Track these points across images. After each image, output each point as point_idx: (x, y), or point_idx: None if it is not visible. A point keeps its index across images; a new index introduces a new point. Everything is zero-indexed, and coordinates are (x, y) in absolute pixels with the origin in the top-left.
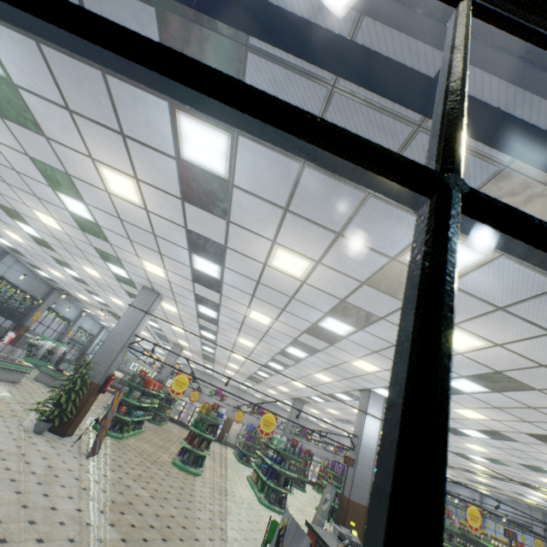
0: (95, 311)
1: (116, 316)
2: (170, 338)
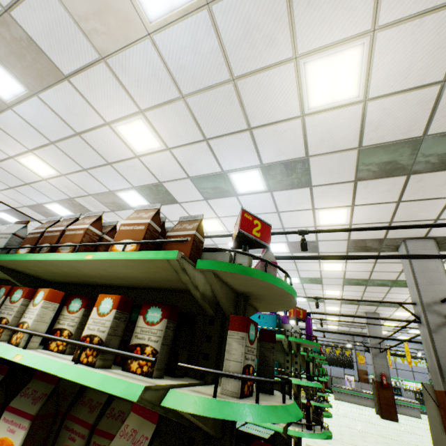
0: (385, 334)
1: (356, 325)
2: (338, 312)
